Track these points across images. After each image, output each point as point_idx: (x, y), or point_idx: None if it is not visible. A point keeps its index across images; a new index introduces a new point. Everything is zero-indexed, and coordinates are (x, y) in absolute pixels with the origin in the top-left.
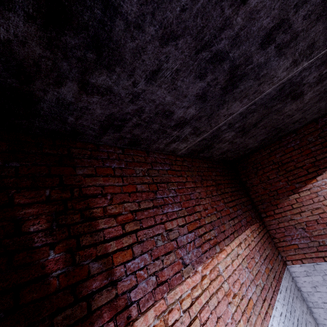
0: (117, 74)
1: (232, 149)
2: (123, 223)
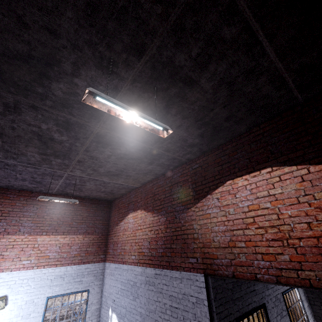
0: (0, 181)
1: (91, 195)
2: (3, 213)
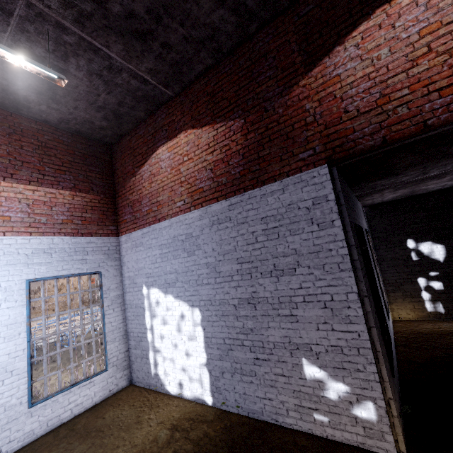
0: None
1: (72, 120)
2: None
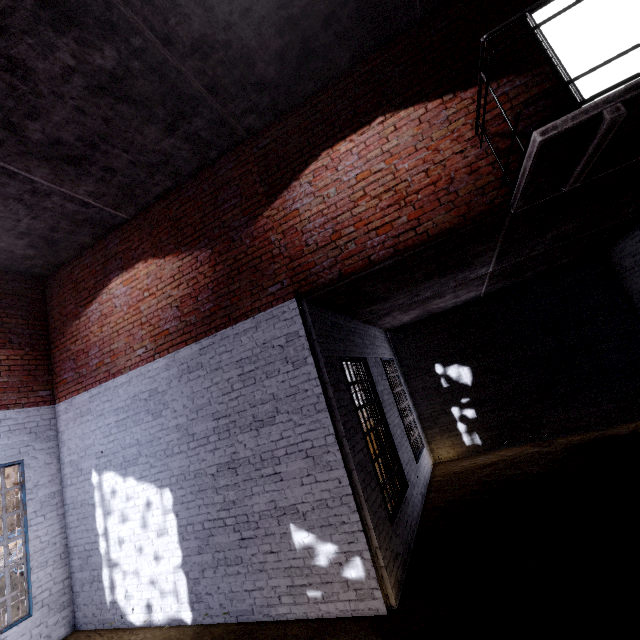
0: None
1: None
2: None
